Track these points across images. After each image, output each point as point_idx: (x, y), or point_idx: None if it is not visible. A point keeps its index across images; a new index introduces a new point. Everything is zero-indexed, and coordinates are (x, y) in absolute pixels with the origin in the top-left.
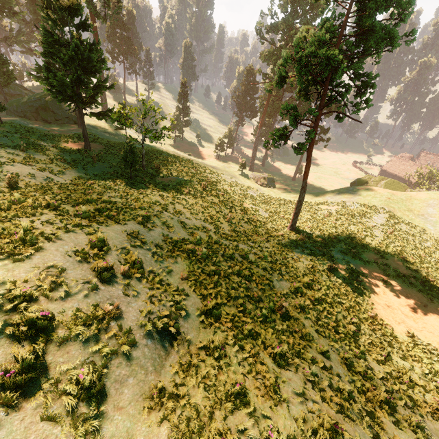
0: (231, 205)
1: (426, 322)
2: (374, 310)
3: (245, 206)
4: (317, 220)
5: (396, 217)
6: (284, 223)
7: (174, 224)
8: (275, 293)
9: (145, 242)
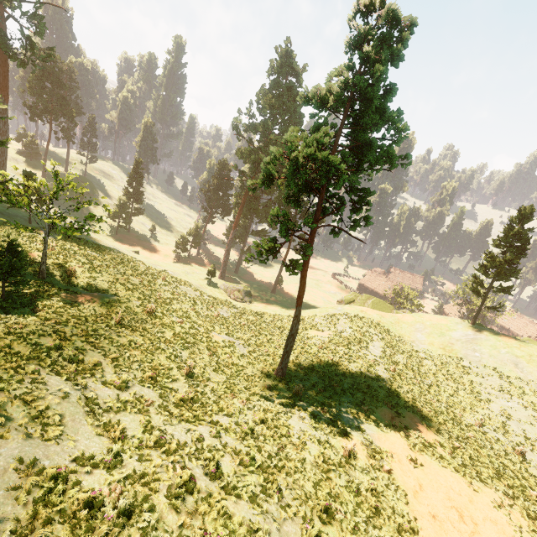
0: (193, 340)
1: None
2: (421, 533)
3: (214, 340)
4: (310, 355)
5: (390, 345)
6: (269, 363)
7: (67, 412)
8: None
9: None
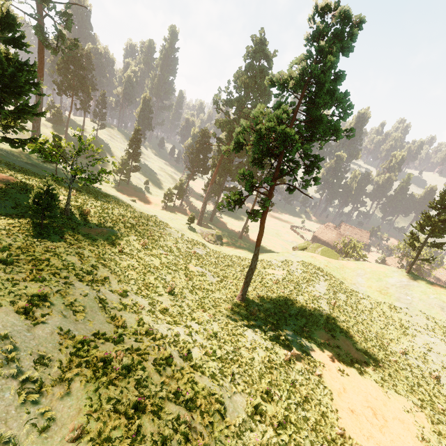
0: (175, 268)
1: (391, 430)
2: (340, 420)
3: (190, 269)
4: (266, 288)
5: (334, 285)
6: (233, 291)
7: (87, 305)
8: (227, 426)
9: (11, 358)
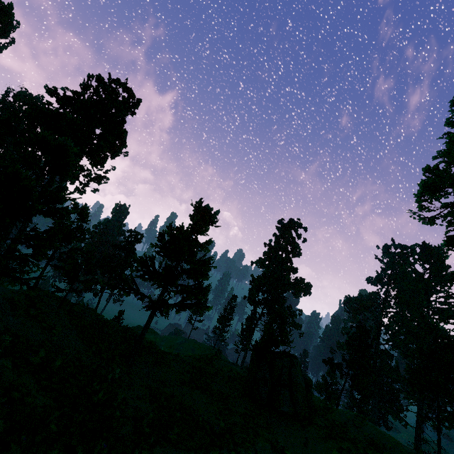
0: None
1: None
2: None
3: None
4: None
5: None
6: None
7: None
8: None
9: None
